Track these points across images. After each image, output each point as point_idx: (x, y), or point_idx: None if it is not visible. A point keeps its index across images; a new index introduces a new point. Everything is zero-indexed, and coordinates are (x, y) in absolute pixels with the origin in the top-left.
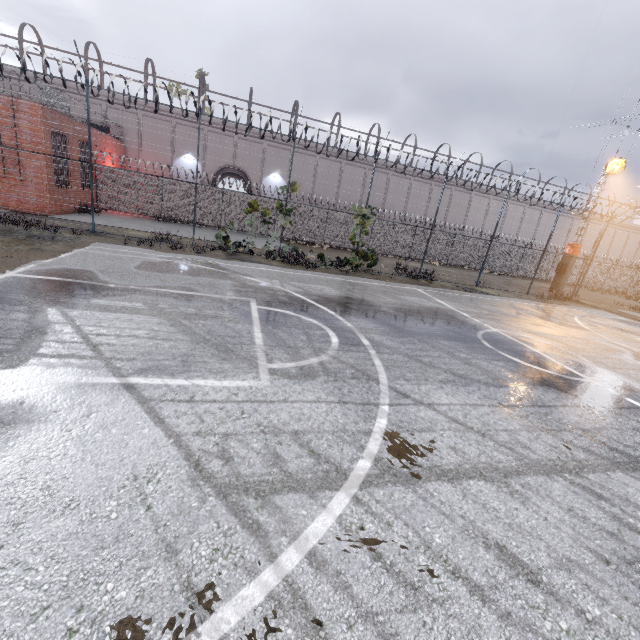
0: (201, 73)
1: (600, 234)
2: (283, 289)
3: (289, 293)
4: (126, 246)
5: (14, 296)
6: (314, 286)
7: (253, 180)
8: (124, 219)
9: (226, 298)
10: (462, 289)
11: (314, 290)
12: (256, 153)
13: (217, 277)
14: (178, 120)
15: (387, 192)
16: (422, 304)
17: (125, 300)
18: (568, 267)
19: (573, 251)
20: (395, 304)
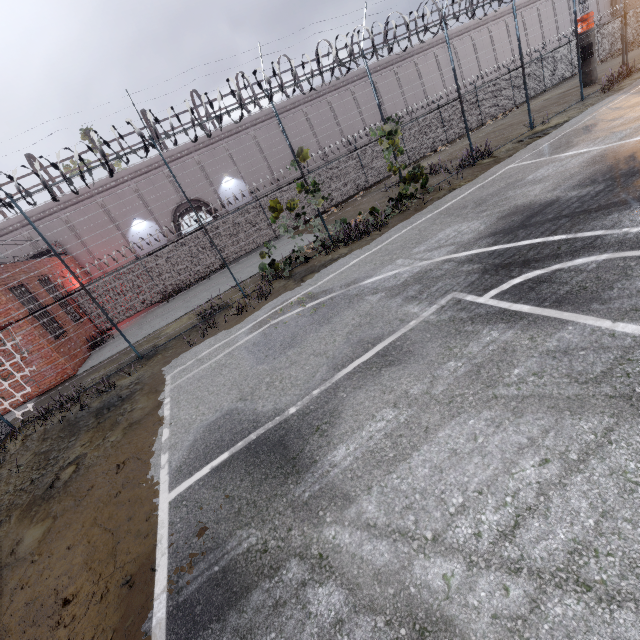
0: (85, 131)
1: (555, 10)
2: (434, 261)
3: (452, 259)
4: (196, 347)
5: (238, 546)
6: (442, 235)
7: (210, 201)
8: (138, 324)
9: (429, 317)
10: (533, 138)
11: (456, 238)
12: (194, 172)
13: (347, 304)
14: (101, 195)
15: (337, 118)
16: (572, 166)
17: (361, 421)
18: (591, 46)
19: (587, 25)
20: (560, 184)
